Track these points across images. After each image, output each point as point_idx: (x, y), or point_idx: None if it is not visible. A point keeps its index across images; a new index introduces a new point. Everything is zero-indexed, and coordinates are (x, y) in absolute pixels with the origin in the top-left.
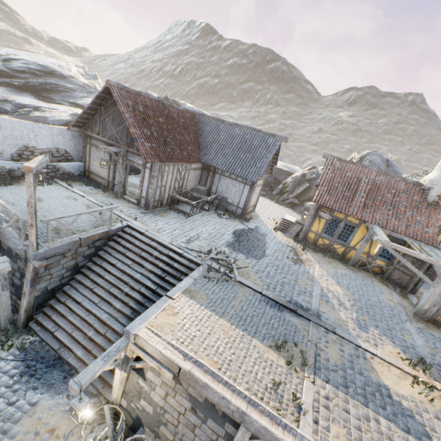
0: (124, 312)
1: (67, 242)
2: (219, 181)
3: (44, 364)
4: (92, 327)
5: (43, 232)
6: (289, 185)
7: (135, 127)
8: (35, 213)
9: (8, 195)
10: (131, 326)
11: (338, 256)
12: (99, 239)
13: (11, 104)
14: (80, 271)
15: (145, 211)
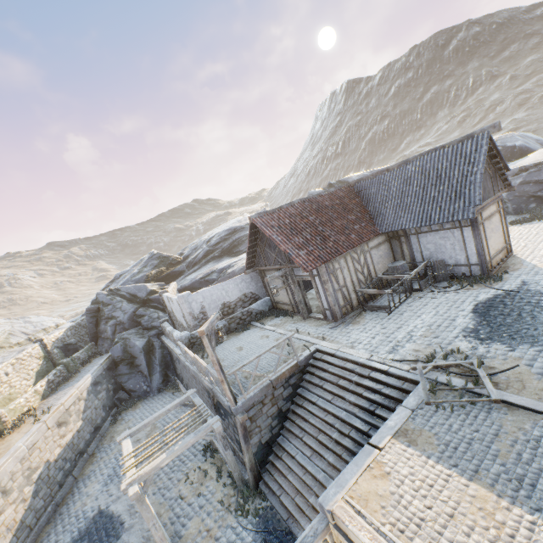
0: (339, 469)
1: (260, 389)
2: (419, 243)
3: (277, 538)
4: (312, 491)
5: (242, 382)
6: None
7: (285, 243)
8: (221, 369)
9: (220, 352)
10: (324, 498)
11: None
12: (291, 375)
13: (215, 273)
14: (287, 417)
15: (334, 325)
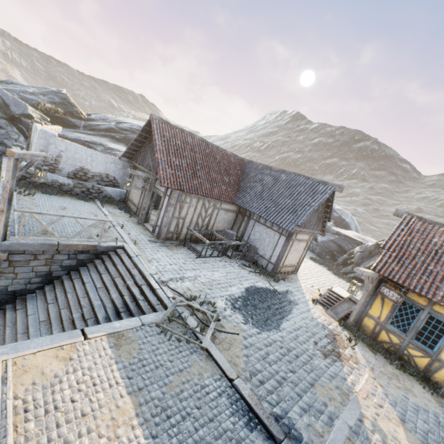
0: None
1: (42, 243)
2: (253, 228)
3: None
4: None
5: (32, 230)
6: (355, 255)
7: (163, 154)
8: (9, 200)
9: (43, 200)
10: None
11: (417, 371)
12: (84, 252)
13: (103, 147)
14: (53, 282)
15: (154, 240)
